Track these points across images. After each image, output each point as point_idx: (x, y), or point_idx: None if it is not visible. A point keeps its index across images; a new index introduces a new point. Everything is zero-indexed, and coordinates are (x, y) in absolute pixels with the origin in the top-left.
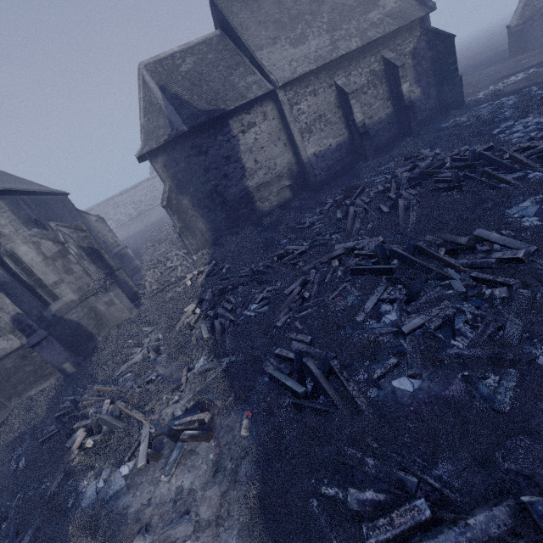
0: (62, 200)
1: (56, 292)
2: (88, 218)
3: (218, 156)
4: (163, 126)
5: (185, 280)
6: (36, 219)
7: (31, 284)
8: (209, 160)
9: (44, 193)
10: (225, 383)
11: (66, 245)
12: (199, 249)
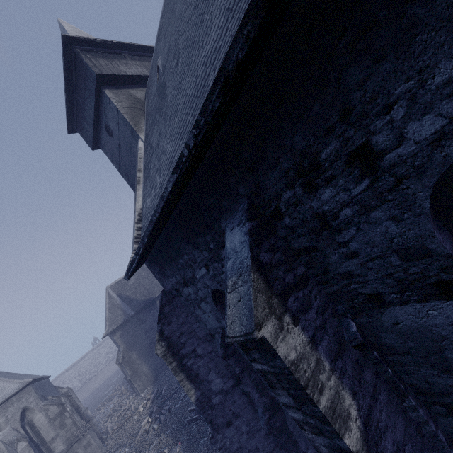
0: (47, 381)
1: (52, 446)
2: (61, 391)
3: (152, 321)
4: (120, 315)
5: (138, 409)
6: (43, 395)
7: (38, 443)
8: (148, 325)
9: (43, 378)
10: (168, 438)
11: (65, 405)
12: (145, 387)
